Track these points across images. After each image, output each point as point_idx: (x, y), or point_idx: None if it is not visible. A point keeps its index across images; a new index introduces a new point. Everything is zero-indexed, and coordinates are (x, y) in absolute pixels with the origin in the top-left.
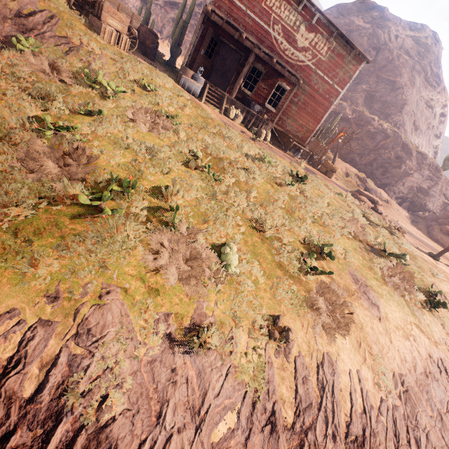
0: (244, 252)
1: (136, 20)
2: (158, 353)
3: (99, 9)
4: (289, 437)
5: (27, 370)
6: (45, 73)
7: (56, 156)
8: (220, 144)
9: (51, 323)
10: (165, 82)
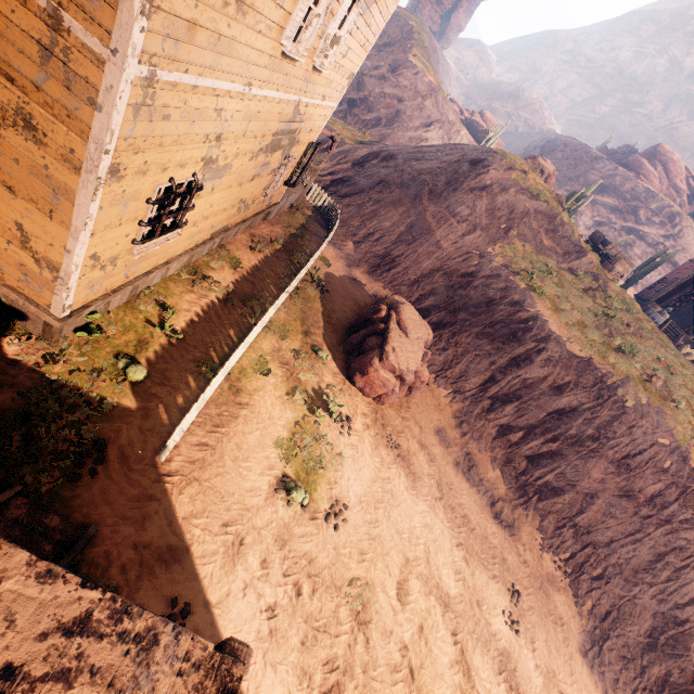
0: (686, 409)
1: (630, 267)
2: (644, 404)
3: (614, 260)
4: (691, 470)
5: (608, 379)
6: (587, 290)
7: (608, 328)
8: (676, 361)
9: (613, 373)
10: (639, 310)
